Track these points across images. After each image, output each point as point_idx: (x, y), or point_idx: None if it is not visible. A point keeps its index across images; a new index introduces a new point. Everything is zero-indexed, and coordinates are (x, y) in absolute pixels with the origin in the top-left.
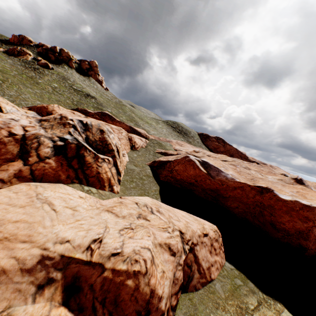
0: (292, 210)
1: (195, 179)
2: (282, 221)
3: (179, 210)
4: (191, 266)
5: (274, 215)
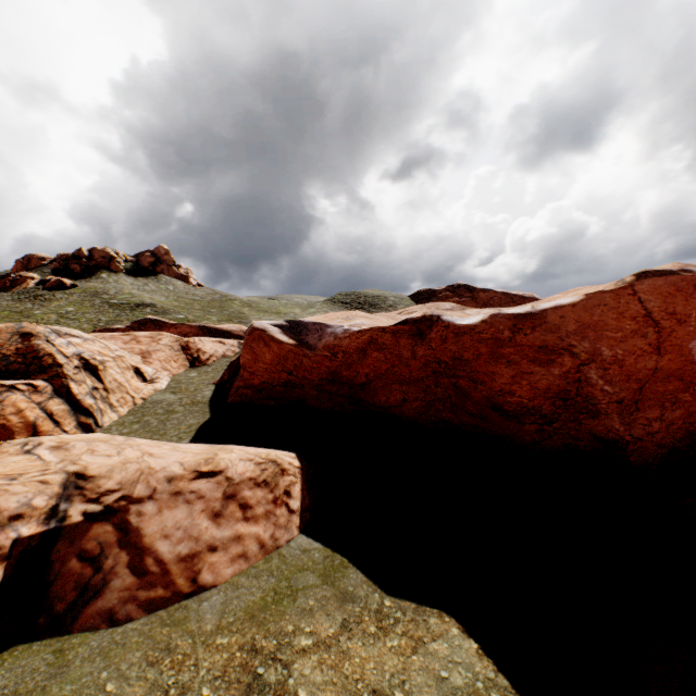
0: (500, 345)
1: (286, 371)
2: (504, 388)
3: (196, 444)
4: (101, 559)
5: (478, 379)
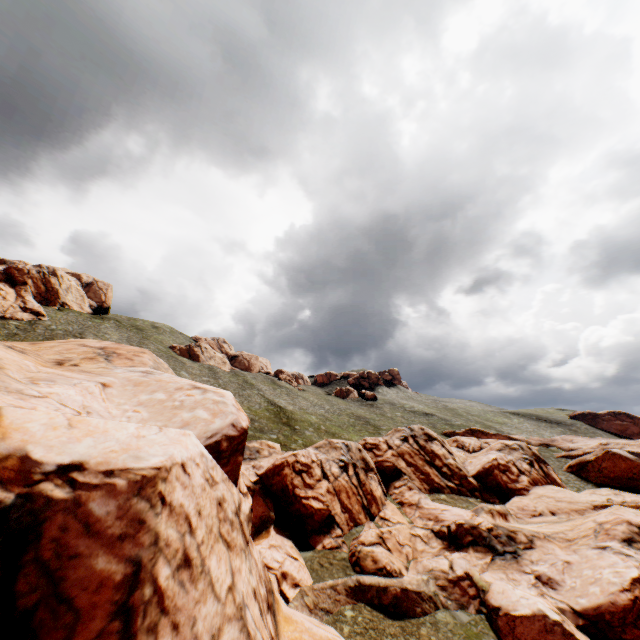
0: None
1: (631, 472)
2: None
3: None
4: None
5: None
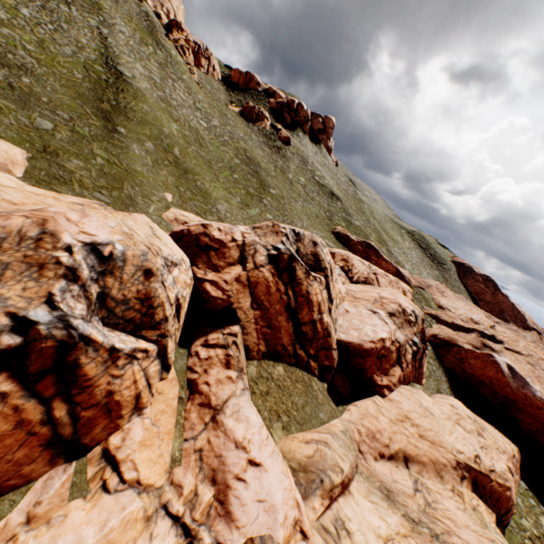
0: None
1: (489, 380)
2: None
3: (481, 419)
4: None
5: None
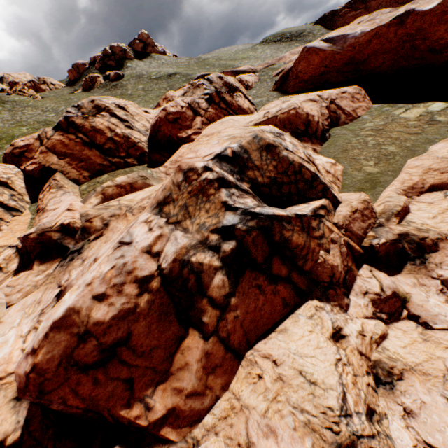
0: (444, 15)
1: (323, 67)
2: (439, 38)
3: None
4: (336, 112)
5: (427, 37)
